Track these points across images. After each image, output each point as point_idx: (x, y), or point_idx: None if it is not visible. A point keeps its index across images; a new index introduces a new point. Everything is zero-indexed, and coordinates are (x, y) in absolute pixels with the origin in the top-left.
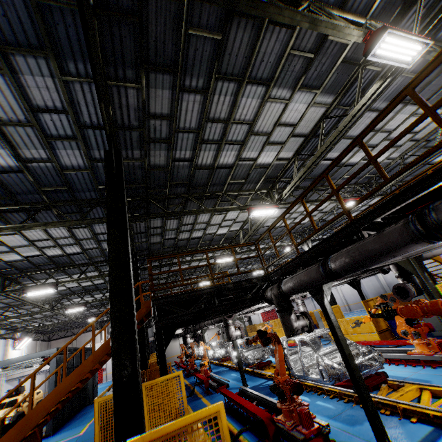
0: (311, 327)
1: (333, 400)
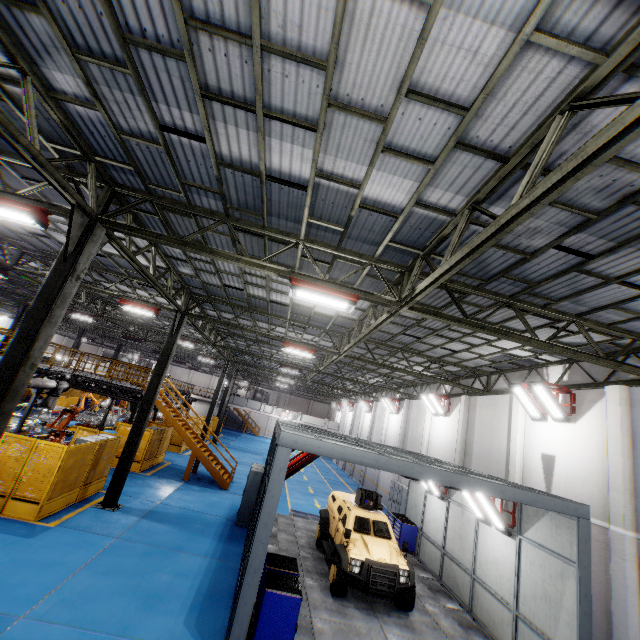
0: None
1: None
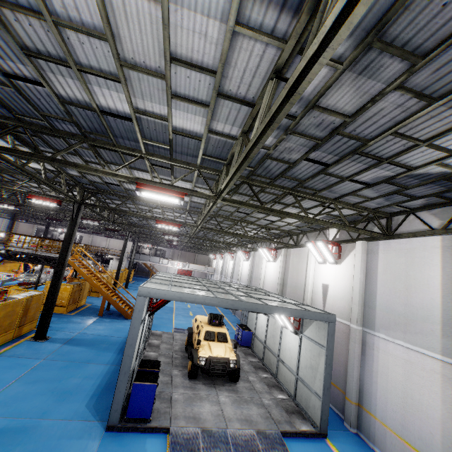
0: None
1: None
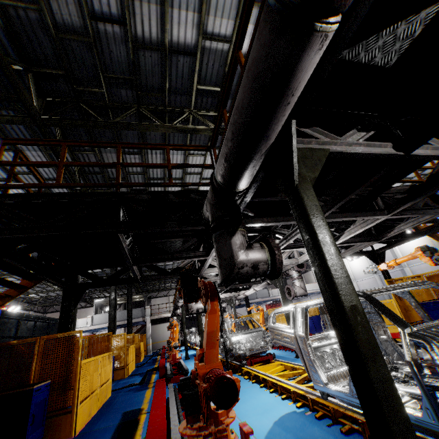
0: (276, 263)
1: (321, 421)
